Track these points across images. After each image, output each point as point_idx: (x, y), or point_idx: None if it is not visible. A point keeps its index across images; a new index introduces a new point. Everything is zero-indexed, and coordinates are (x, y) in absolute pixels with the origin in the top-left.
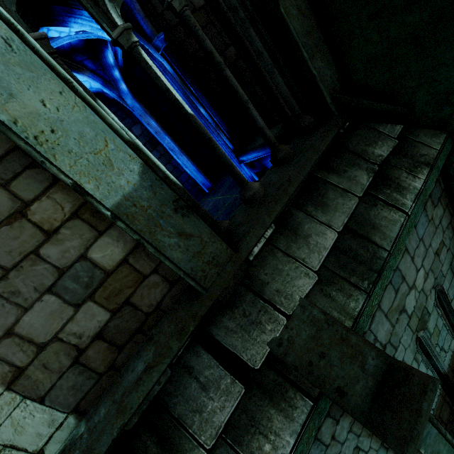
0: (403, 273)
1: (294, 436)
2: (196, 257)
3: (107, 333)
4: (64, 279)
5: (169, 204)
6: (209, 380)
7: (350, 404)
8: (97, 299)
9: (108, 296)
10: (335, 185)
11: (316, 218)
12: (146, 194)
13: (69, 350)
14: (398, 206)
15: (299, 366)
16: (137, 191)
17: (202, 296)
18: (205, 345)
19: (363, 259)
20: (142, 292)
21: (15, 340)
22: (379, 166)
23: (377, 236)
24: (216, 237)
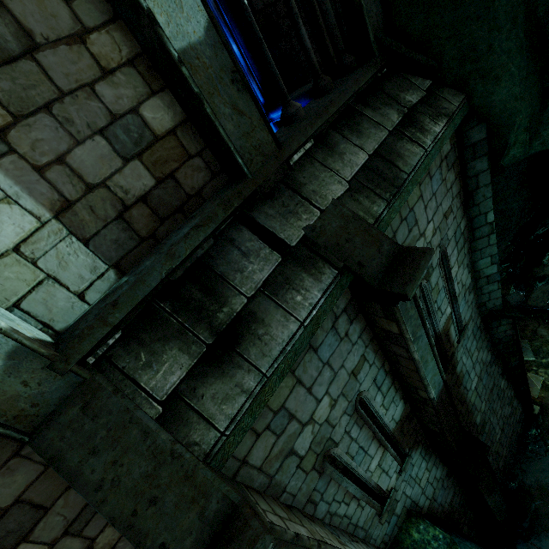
0: (417, 217)
1: (321, 292)
2: (245, 137)
3: (151, 200)
4: (115, 126)
5: (228, 73)
6: (250, 250)
7: (367, 273)
8: (144, 161)
9: (155, 162)
10: (369, 118)
11: (351, 141)
12: (209, 52)
13: (115, 202)
14: (420, 143)
15: (328, 246)
16: (202, 45)
17: (247, 178)
18: (246, 224)
19: (387, 177)
20: (187, 171)
21: (66, 170)
22: (409, 110)
23: (401, 162)
24: (264, 126)
